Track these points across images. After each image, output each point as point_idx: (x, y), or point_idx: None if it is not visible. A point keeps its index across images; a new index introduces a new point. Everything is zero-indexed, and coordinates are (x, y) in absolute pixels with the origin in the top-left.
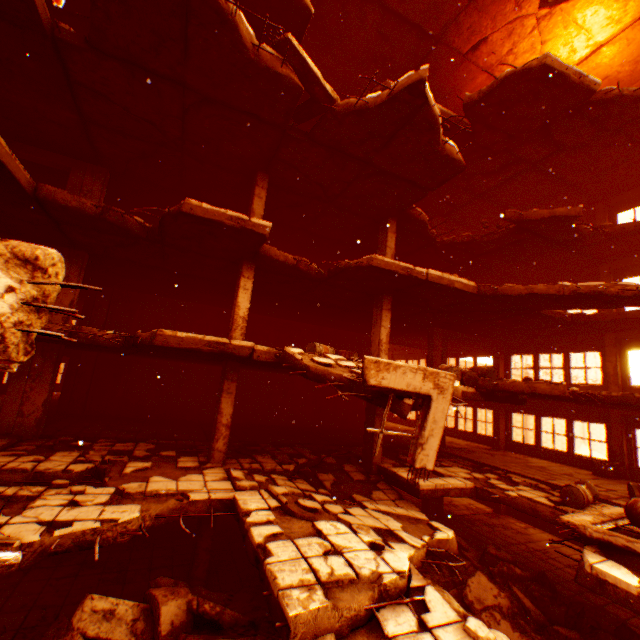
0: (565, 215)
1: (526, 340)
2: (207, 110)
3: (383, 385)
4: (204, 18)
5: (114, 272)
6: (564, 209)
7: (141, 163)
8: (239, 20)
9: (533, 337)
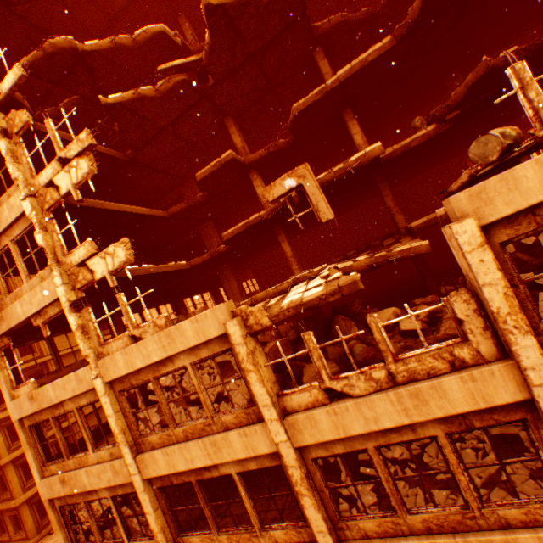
0: None
1: None
2: (178, 126)
3: (276, 197)
4: (137, 107)
5: (229, 220)
6: None
7: (193, 166)
8: (143, 92)
9: None
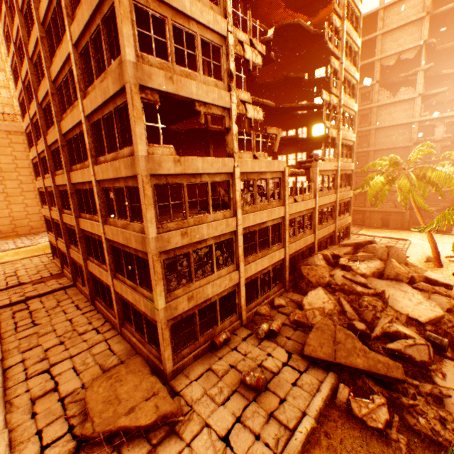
0: (300, 78)
1: (284, 126)
2: None
3: (269, 133)
4: None
5: None
6: (300, 75)
7: None
8: None
9: (286, 124)
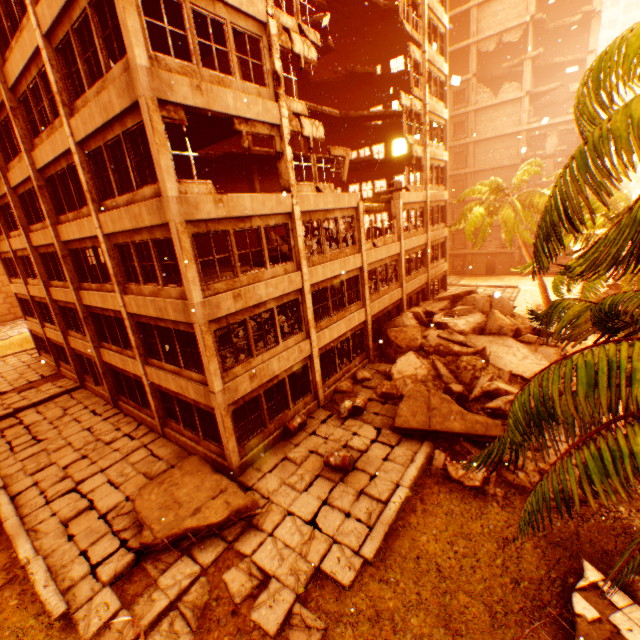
0: (371, 73)
1: (353, 143)
2: None
3: (334, 155)
4: None
5: None
6: (371, 70)
7: None
8: None
9: (357, 140)
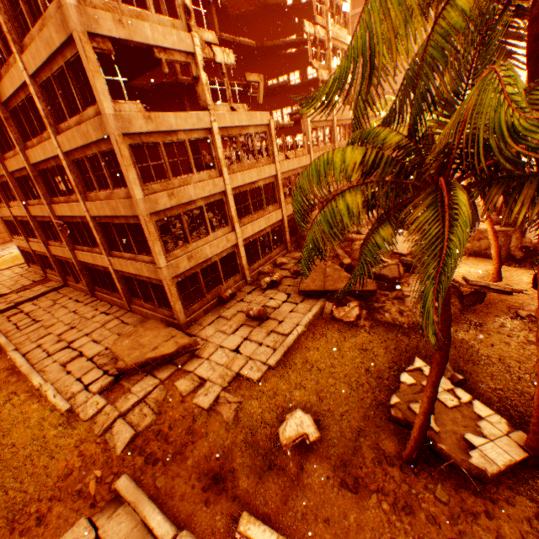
0: (281, 4)
1: (273, 72)
2: None
3: (250, 81)
4: None
5: None
6: (280, 1)
7: None
8: None
9: (276, 69)
